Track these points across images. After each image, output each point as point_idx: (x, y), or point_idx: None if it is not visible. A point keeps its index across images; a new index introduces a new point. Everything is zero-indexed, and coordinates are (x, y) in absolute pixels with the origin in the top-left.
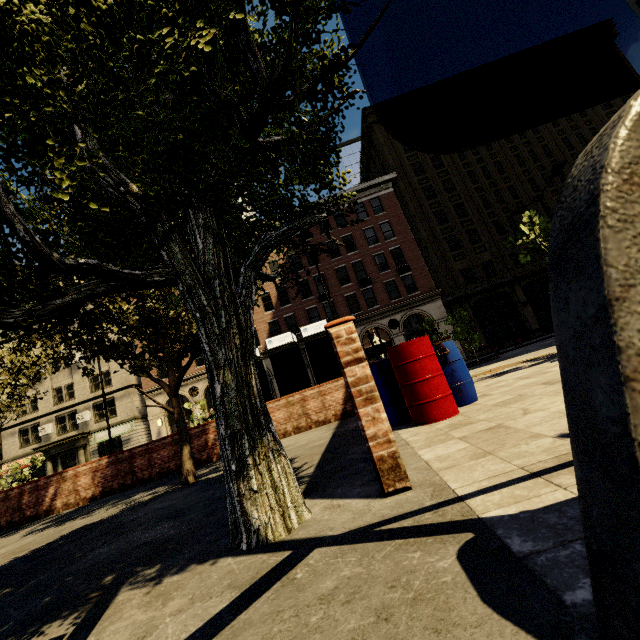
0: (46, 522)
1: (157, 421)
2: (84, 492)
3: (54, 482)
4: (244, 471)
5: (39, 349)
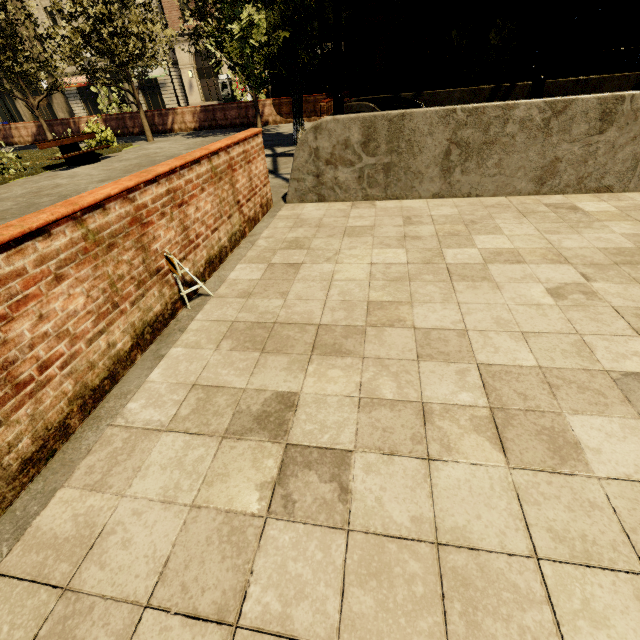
0: (184, 135)
1: (188, 72)
2: (189, 125)
3: (171, 114)
4: (298, 132)
5: (170, 29)
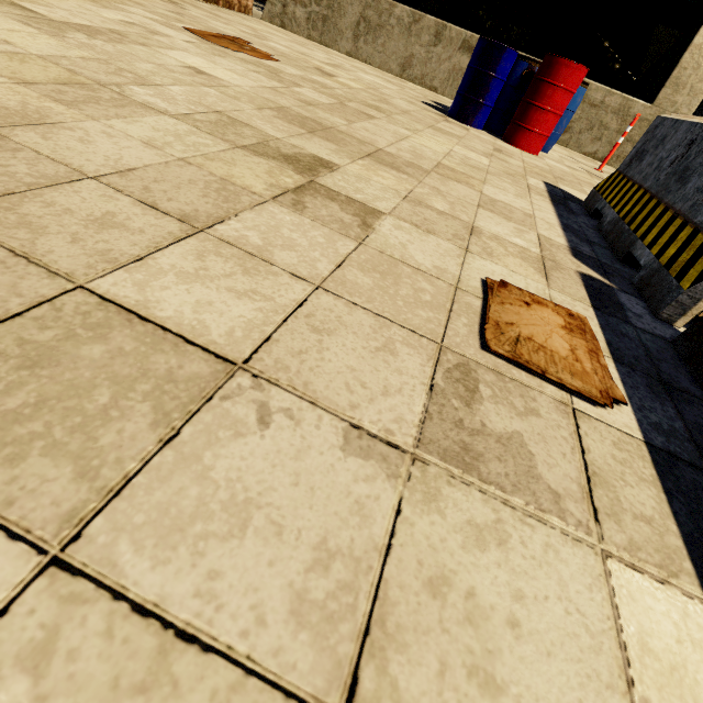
0: None
1: None
2: None
3: None
4: None
5: None
